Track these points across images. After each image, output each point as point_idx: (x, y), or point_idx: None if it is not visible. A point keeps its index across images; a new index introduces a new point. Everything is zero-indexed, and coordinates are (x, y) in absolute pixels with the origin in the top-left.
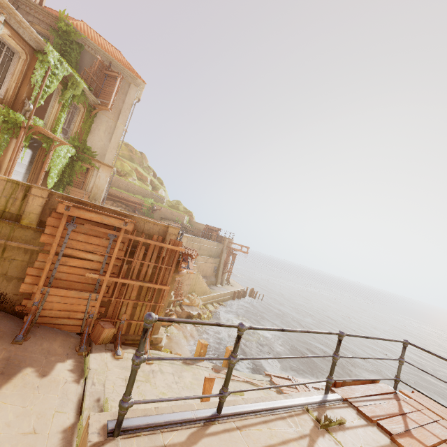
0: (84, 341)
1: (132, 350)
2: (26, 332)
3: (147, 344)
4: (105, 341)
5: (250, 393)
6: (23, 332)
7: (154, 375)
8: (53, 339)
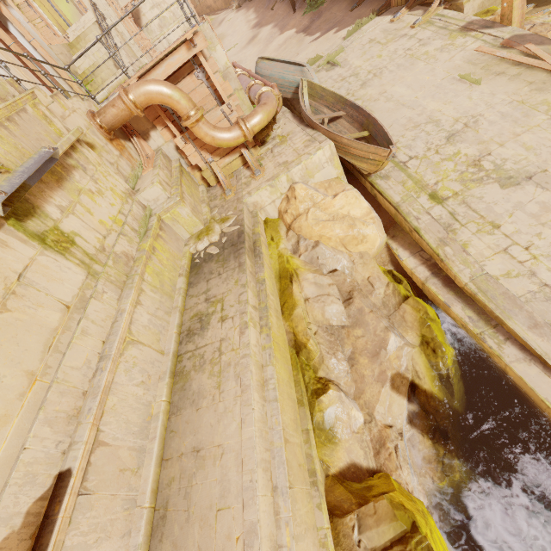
0: (383, 4)
1: (419, 12)
2: (361, 1)
3: (434, 2)
4: (399, 3)
5: (505, 88)
6: (358, 2)
7: (399, 40)
8: (371, 6)
